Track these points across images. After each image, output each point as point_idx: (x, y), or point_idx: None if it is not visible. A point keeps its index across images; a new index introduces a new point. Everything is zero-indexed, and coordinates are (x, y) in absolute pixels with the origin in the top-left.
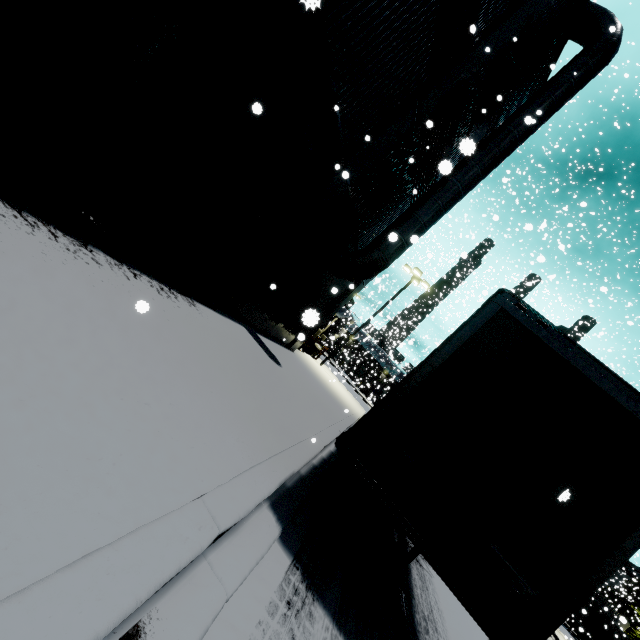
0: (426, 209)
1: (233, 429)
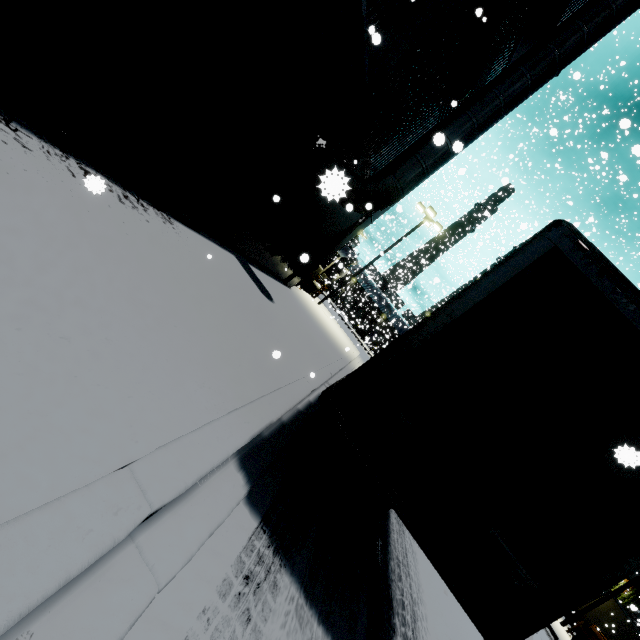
0: (456, 128)
1: (198, 372)
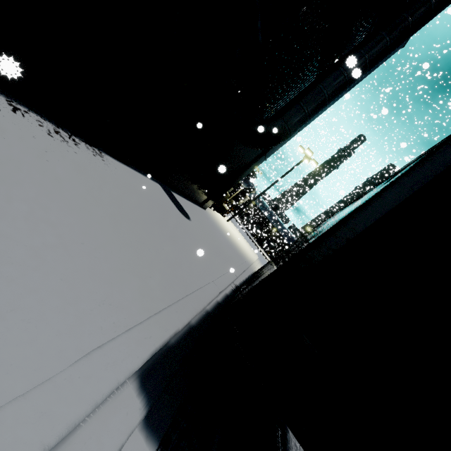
0: (331, 81)
1: (100, 288)
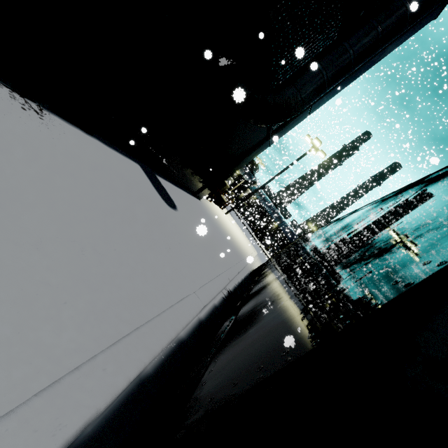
0: (360, 37)
1: None
